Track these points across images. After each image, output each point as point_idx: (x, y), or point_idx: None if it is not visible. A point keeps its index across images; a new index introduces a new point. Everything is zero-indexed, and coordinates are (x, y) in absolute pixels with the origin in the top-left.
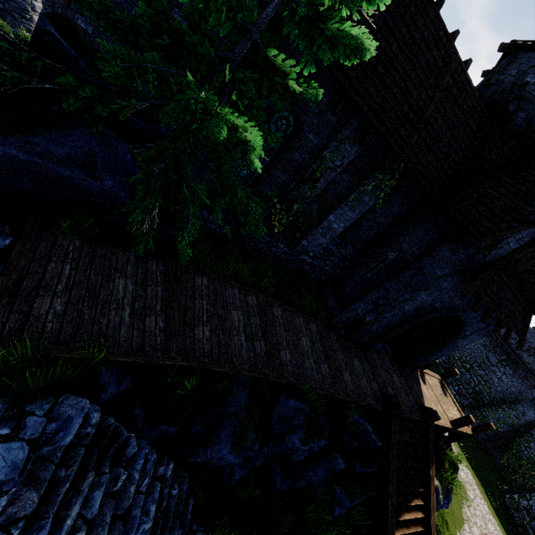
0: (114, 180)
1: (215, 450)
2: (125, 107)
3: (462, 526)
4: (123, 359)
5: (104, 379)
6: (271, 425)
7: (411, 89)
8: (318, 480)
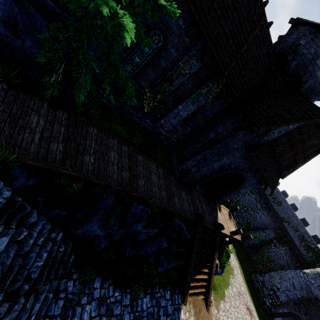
0: (31, 42)
1: (89, 226)
2: None
3: (228, 287)
4: (30, 162)
5: (16, 173)
6: (126, 218)
7: (236, 31)
8: (151, 252)
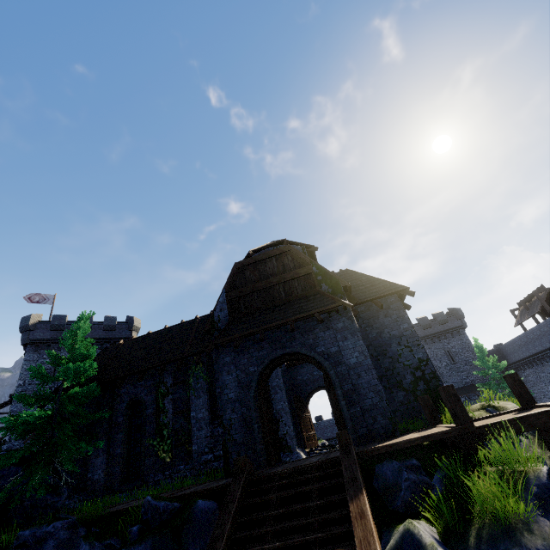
0: (5, 481)
1: None
2: (15, 450)
3: None
4: None
5: None
6: None
7: (177, 342)
8: None
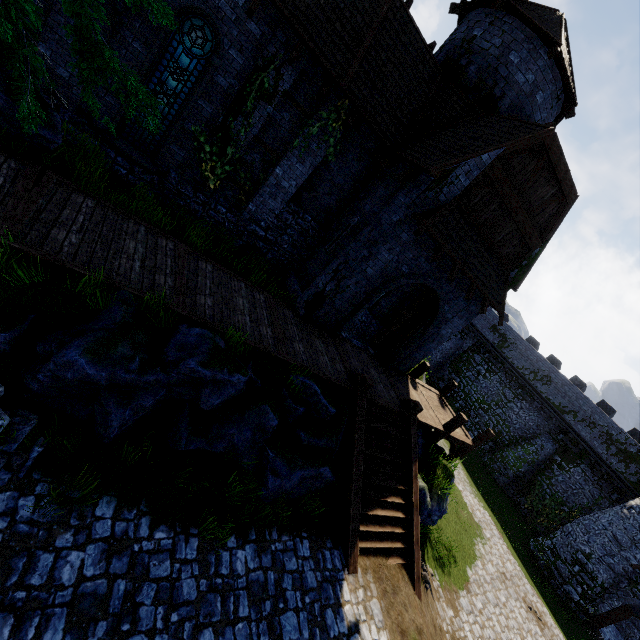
0: None
1: (60, 355)
2: None
3: (474, 562)
4: None
5: None
6: (164, 354)
7: (343, 8)
8: (243, 441)
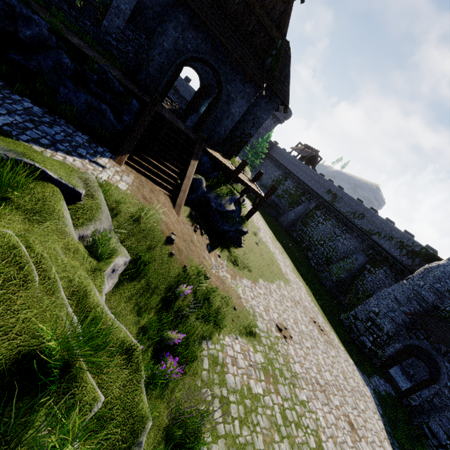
0: None
1: None
2: None
3: (270, 282)
4: None
5: None
6: None
7: None
8: (47, 67)
